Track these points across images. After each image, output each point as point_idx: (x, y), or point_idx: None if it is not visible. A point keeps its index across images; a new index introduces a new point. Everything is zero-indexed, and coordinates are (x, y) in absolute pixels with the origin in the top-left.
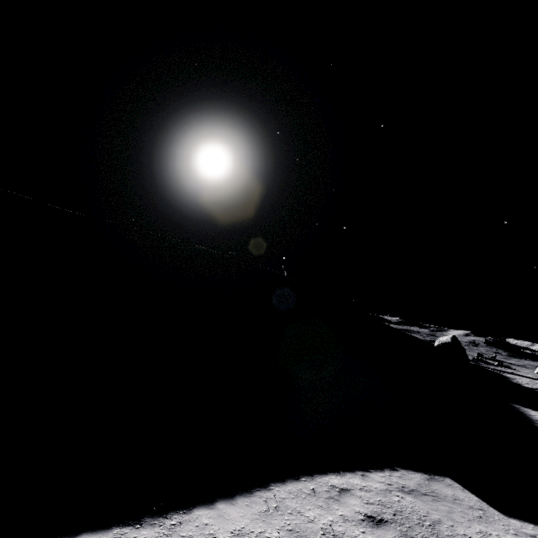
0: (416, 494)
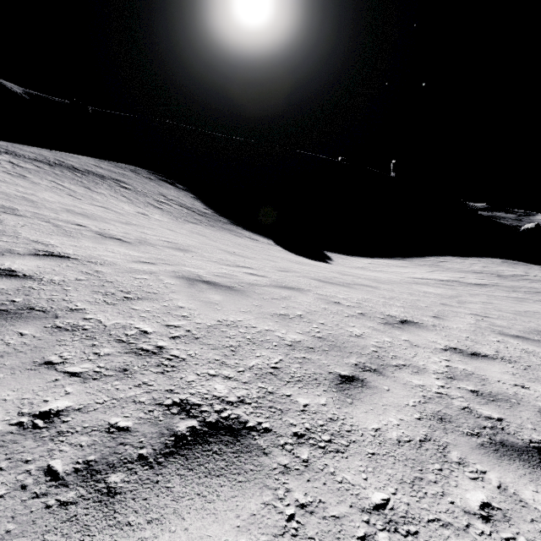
0: (512, 261)
